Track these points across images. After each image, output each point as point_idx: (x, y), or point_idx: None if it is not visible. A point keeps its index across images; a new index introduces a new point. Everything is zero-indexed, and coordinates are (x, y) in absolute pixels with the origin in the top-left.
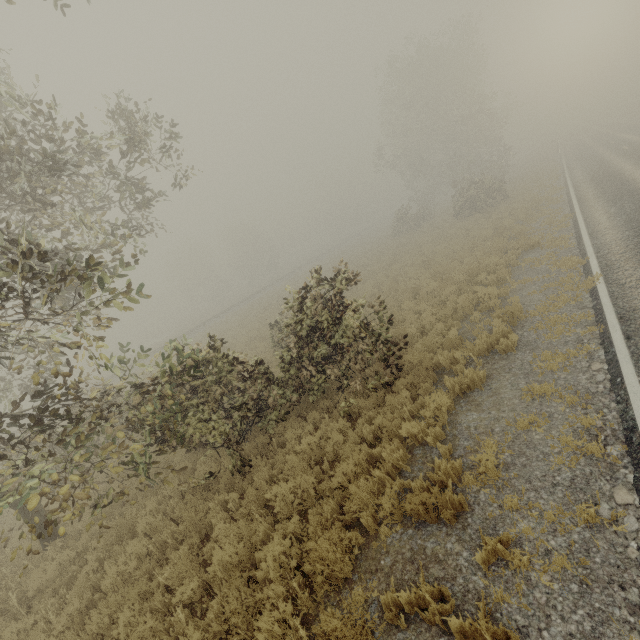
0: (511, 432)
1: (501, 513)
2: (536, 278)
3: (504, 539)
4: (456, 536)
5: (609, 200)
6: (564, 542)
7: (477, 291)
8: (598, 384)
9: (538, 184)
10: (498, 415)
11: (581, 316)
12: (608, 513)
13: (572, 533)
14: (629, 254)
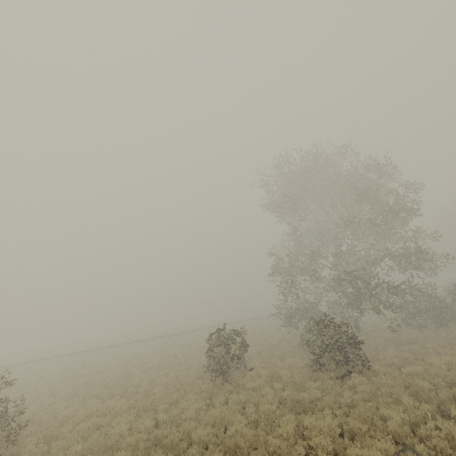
0: None
1: None
2: None
3: None
4: None
5: None
6: None
7: None
8: None
9: None
10: None
11: None
12: None
13: None
14: None
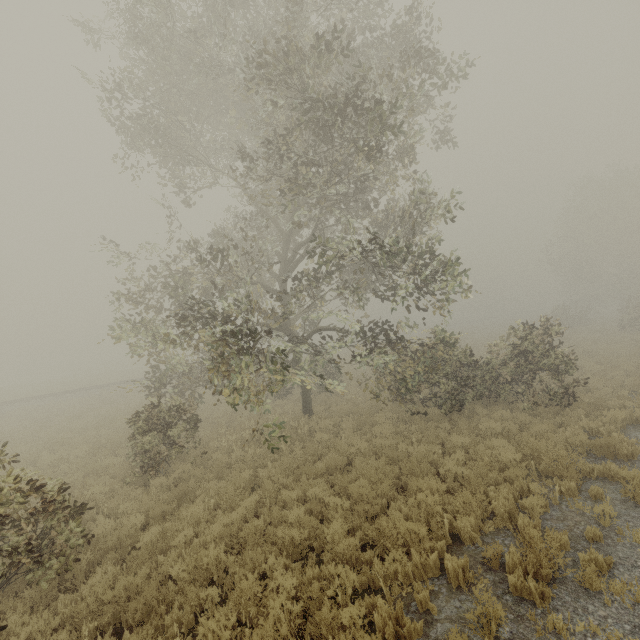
0: None
1: None
2: None
3: None
4: (627, 465)
5: None
6: None
7: None
8: None
9: None
10: None
11: None
12: None
13: None
14: None
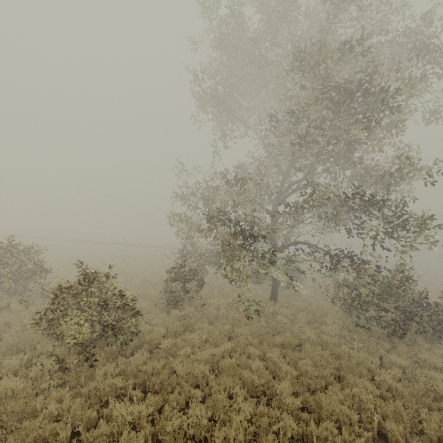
0: None
1: None
2: None
3: None
4: None
5: None
6: None
7: None
8: None
9: None
10: None
11: None
12: None
13: None
14: None
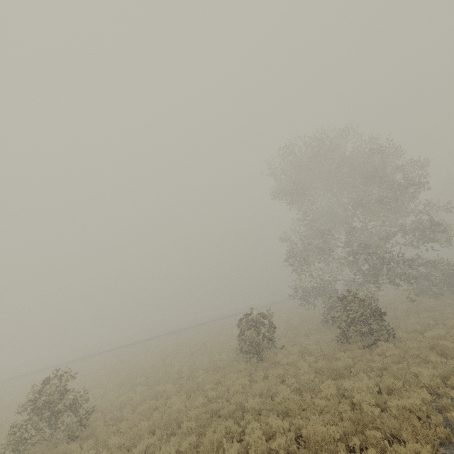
0: None
1: None
2: None
3: None
4: None
5: None
6: None
7: None
8: None
9: None
10: None
11: None
12: None
13: None
14: None
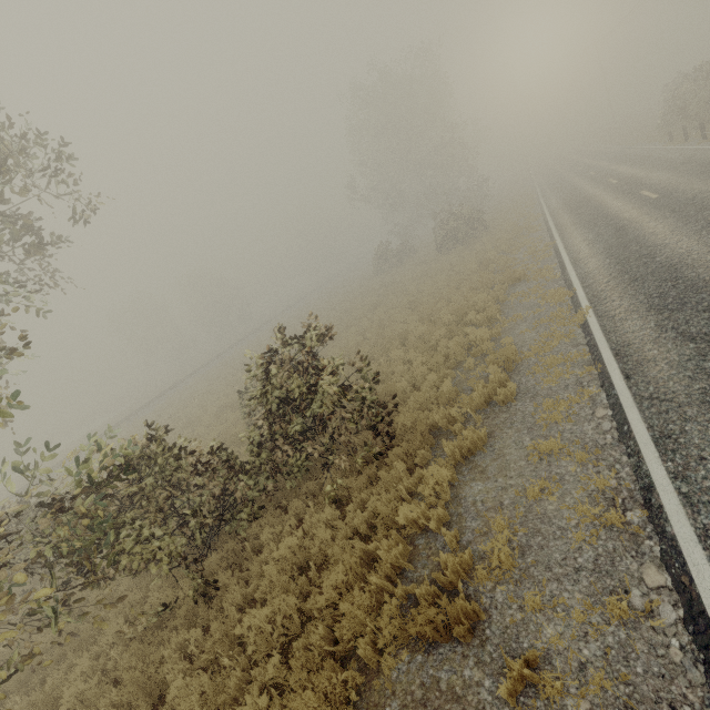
0: (522, 504)
1: (523, 617)
2: (526, 314)
3: (530, 657)
4: (474, 657)
5: (586, 227)
6: (598, 649)
7: (468, 332)
8: (605, 434)
9: (516, 212)
10: (505, 483)
11: (577, 355)
12: (641, 602)
13: (606, 635)
14: (614, 283)
